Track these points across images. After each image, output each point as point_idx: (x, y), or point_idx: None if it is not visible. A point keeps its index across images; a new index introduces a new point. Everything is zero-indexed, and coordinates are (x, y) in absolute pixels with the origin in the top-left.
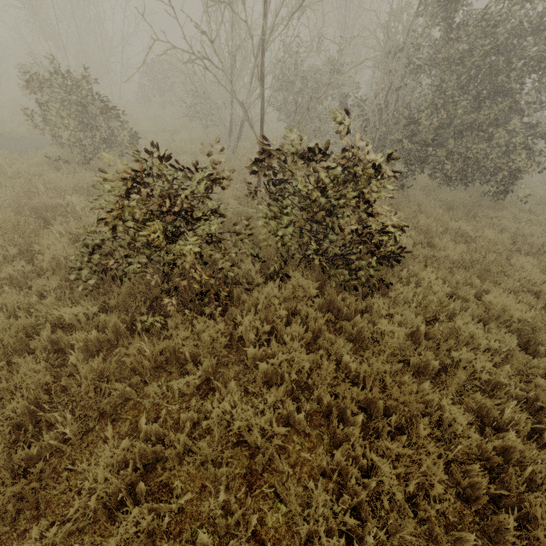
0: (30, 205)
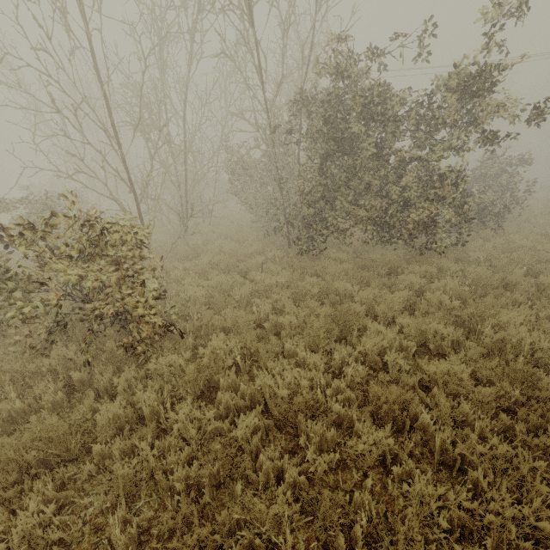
0: None
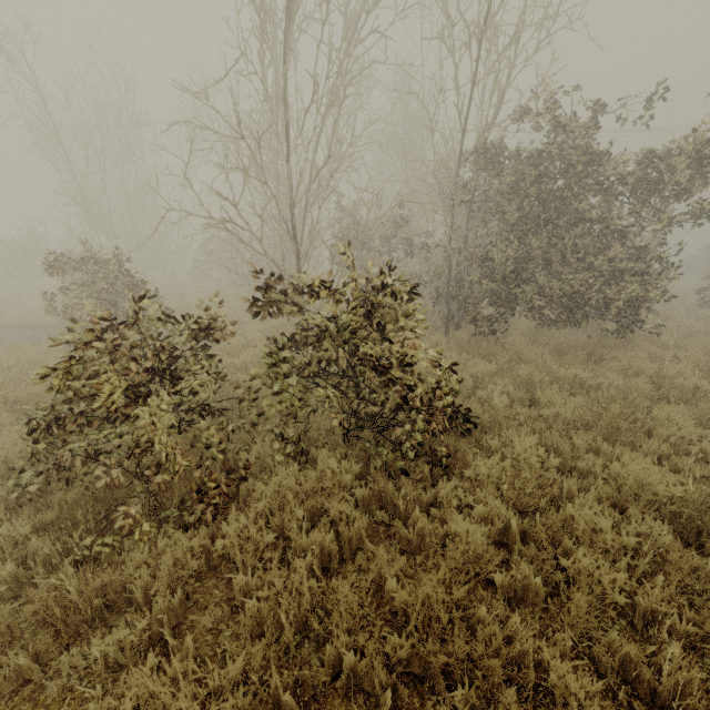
0: (10, 397)
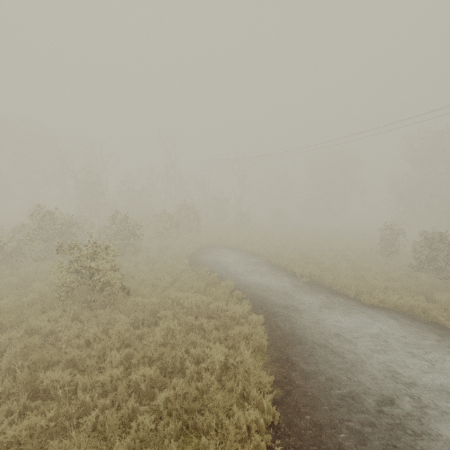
0: None
